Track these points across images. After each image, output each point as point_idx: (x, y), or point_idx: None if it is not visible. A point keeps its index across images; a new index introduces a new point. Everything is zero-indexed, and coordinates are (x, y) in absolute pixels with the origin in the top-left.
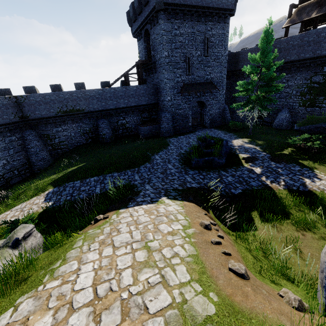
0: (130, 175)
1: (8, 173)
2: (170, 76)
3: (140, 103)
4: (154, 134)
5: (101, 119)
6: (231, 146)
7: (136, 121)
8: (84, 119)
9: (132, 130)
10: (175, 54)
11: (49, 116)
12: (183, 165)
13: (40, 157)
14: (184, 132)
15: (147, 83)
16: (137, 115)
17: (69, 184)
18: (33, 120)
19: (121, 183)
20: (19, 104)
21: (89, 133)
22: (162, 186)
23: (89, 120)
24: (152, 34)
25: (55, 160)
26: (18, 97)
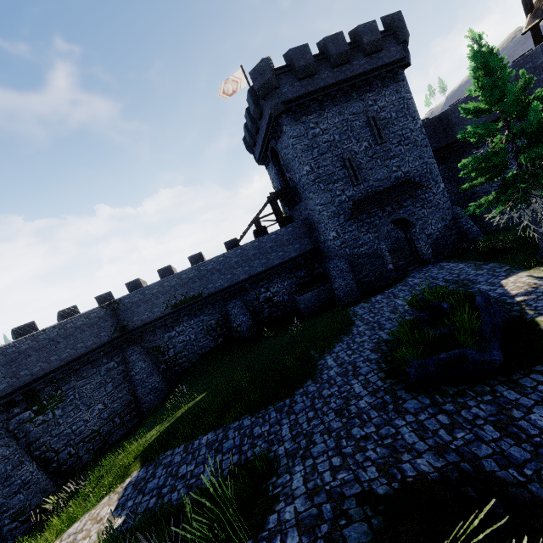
0: (274, 422)
1: (106, 425)
2: (324, 198)
3: (288, 256)
4: (325, 302)
5: (230, 302)
6: (503, 299)
7: (289, 287)
8: (206, 308)
9: (285, 305)
10: (323, 163)
11: (156, 318)
12: (388, 381)
13: (148, 387)
14: (382, 285)
15: (295, 220)
16: (289, 278)
17: (165, 457)
18: (135, 330)
19: (253, 451)
20: (116, 312)
21: (217, 328)
22: (332, 476)
23: (214, 308)
24: (280, 150)
25: (171, 388)
26: (114, 302)
